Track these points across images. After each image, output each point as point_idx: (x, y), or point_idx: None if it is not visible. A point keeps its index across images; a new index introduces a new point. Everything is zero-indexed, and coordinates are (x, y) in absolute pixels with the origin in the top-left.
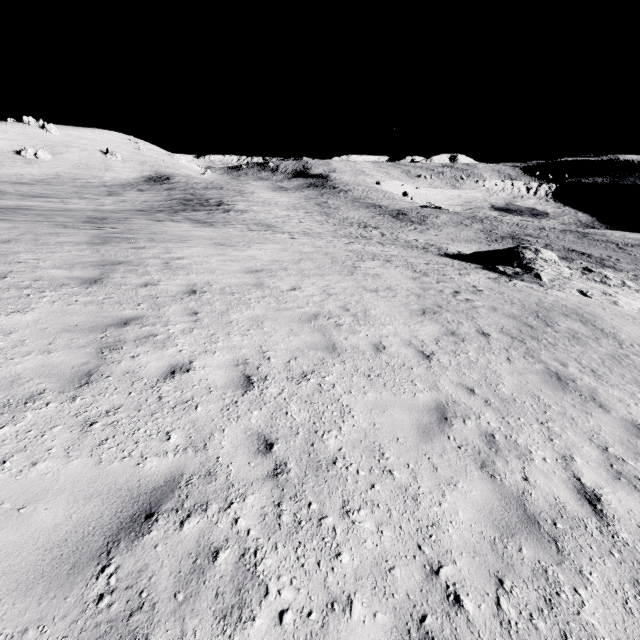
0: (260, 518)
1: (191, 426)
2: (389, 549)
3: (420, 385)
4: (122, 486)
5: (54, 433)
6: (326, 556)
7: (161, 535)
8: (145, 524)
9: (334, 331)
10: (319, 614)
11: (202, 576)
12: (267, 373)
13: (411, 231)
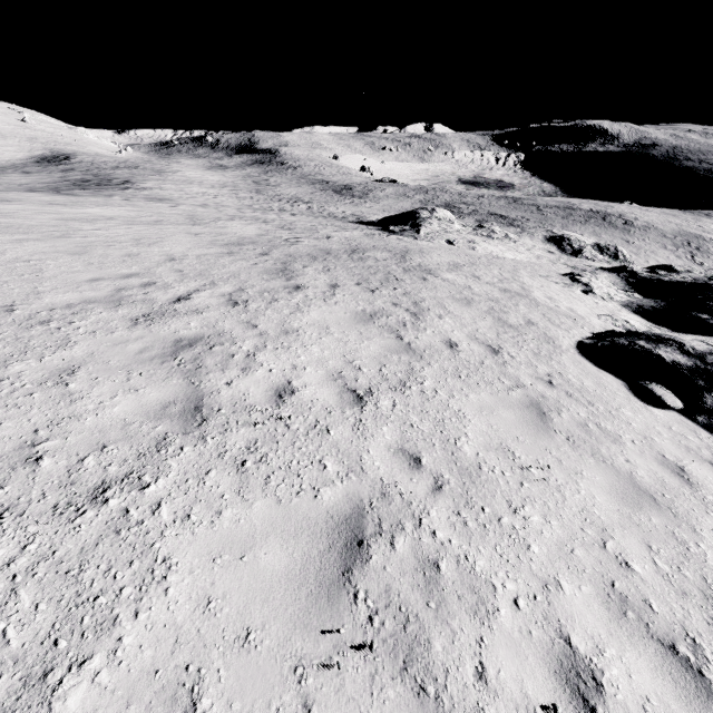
0: None
1: None
2: None
3: (135, 268)
4: None
5: None
6: None
7: None
8: None
9: (100, 248)
10: None
11: None
12: None
13: (345, 204)
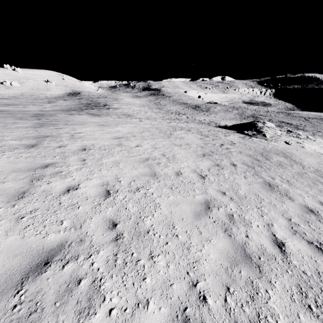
0: (105, 262)
1: (75, 217)
2: (171, 275)
3: (197, 191)
4: (34, 249)
5: (1, 223)
6: (138, 280)
7: (51, 273)
8: (43, 268)
9: (156, 166)
10: (130, 309)
11: (71, 293)
12: (118, 188)
13: (202, 115)
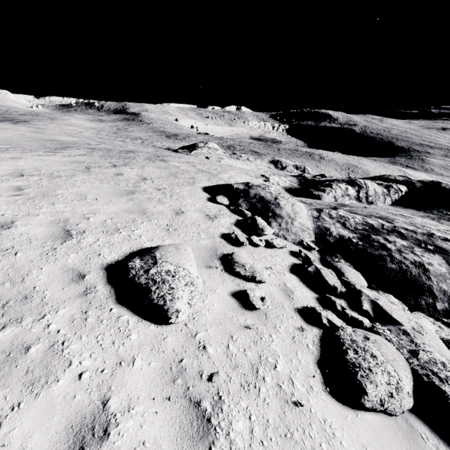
0: None
1: None
2: None
3: None
4: None
5: None
6: None
7: None
8: None
9: None
10: None
11: None
12: None
13: (168, 142)
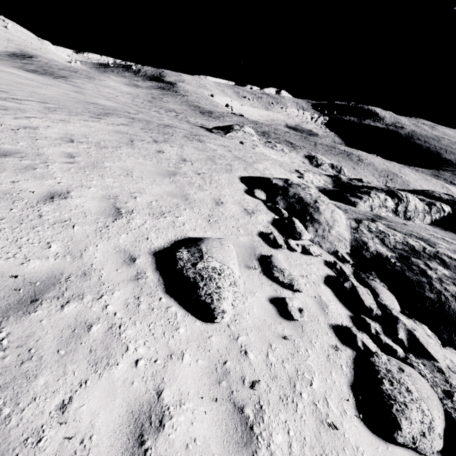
0: None
1: None
2: None
3: (4, 87)
4: None
5: None
6: None
7: None
8: None
9: None
10: None
11: None
12: None
13: (202, 119)
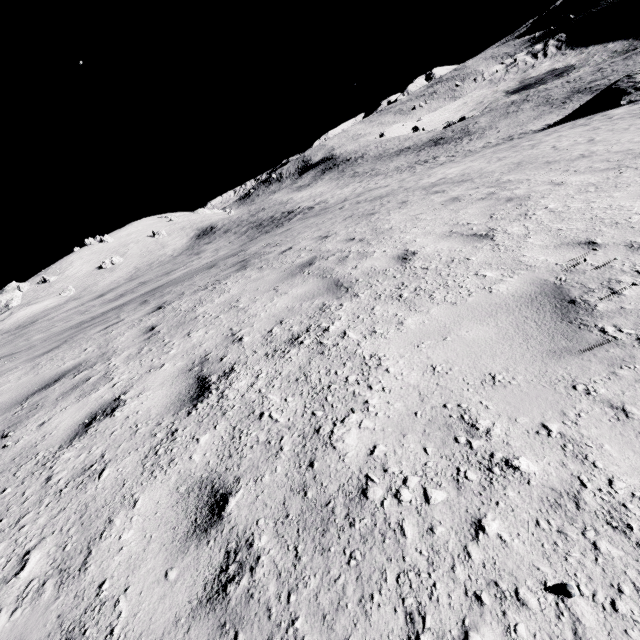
0: None
1: None
2: None
3: None
4: None
5: None
6: None
7: None
8: None
9: None
10: None
11: None
12: None
13: (470, 143)
